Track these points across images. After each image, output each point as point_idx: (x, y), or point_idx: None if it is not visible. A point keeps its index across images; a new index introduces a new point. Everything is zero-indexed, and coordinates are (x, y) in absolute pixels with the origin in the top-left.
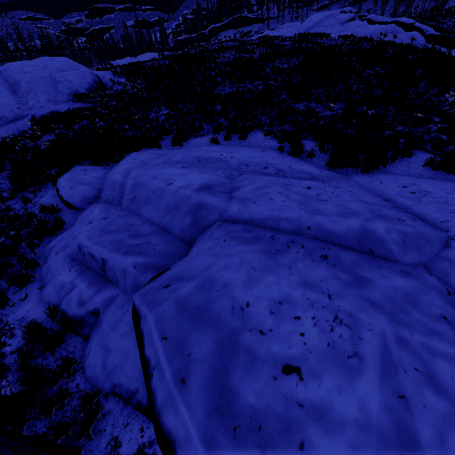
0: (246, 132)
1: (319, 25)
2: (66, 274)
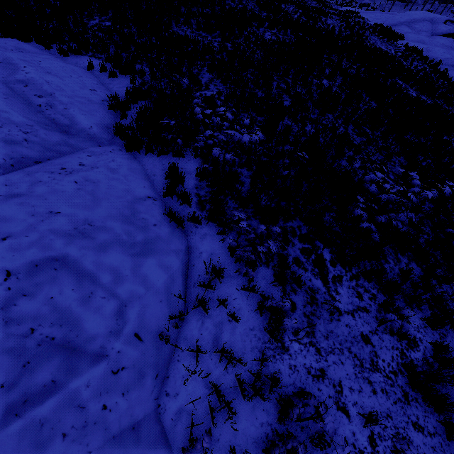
0: (123, 72)
1: (409, 25)
2: None
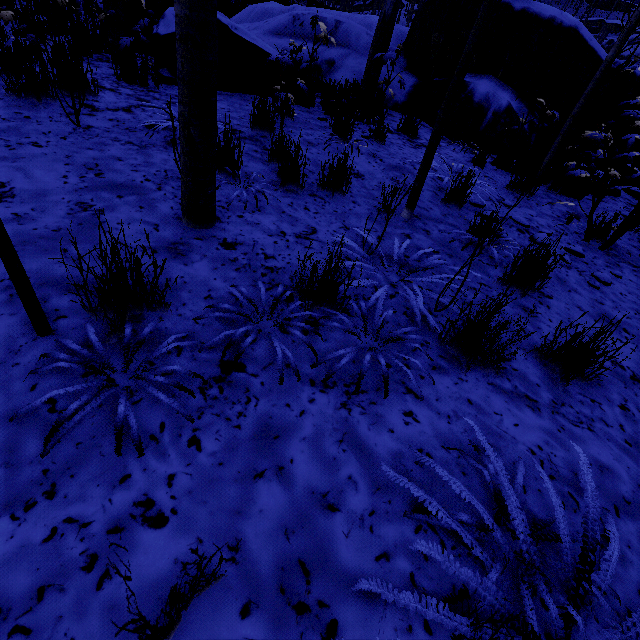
0: None
1: None
2: (278, 39)
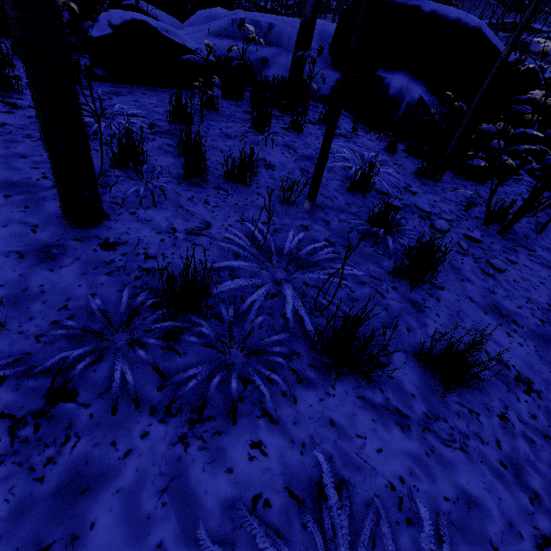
0: None
1: None
2: (218, 40)
